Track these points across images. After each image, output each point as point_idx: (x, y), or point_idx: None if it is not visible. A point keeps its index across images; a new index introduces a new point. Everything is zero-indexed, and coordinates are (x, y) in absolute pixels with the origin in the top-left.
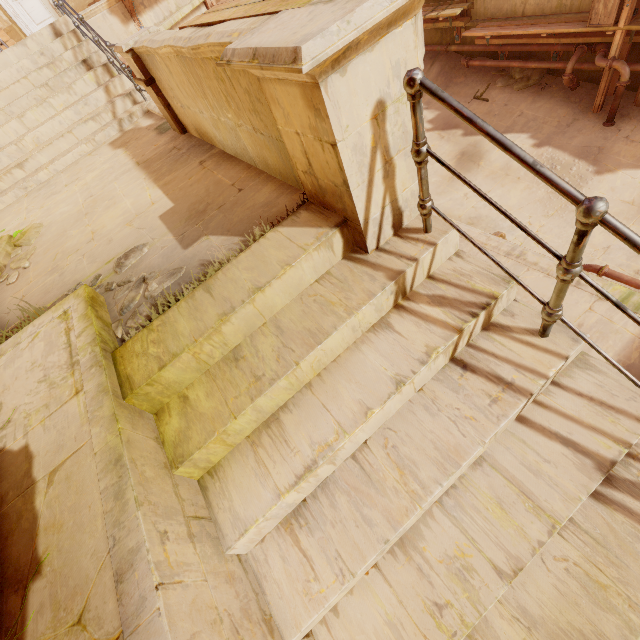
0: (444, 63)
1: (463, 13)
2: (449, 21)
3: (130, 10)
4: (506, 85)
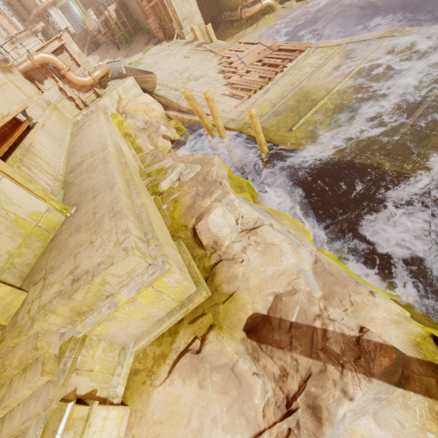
0: (105, 46)
1: (100, 32)
2: (98, 35)
3: (12, 42)
4: (111, 48)
